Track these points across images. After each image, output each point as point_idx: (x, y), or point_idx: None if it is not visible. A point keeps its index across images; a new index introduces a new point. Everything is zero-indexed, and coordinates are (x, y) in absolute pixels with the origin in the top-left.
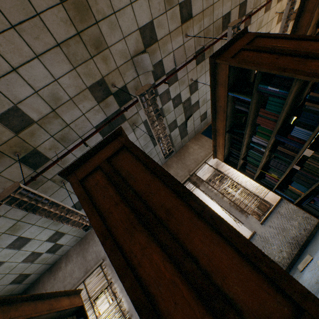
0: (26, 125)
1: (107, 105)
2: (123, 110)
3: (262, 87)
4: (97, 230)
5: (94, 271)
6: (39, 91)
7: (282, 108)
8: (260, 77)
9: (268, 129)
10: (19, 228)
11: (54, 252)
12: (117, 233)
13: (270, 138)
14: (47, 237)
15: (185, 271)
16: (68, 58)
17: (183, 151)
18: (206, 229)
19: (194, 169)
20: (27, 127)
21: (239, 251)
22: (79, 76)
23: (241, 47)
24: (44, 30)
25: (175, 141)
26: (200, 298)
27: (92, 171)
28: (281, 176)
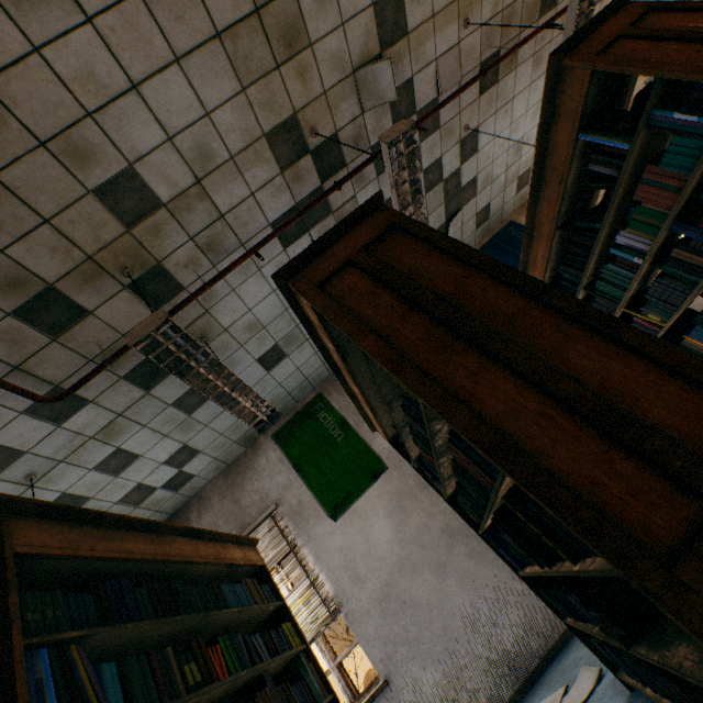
0: (147, 212)
1: (298, 176)
2: (333, 188)
3: (660, 116)
4: (379, 355)
5: (259, 526)
6: (175, 137)
7: (700, 158)
8: (659, 94)
9: (657, 212)
10: (119, 431)
11: (176, 490)
12: (418, 357)
13: (659, 231)
14: (166, 454)
15: (562, 396)
16: (234, 66)
17: None
18: (588, 338)
19: None
20: (148, 216)
21: (655, 364)
22: (252, 107)
23: (618, 32)
24: (193, 1)
25: None
26: (594, 429)
27: (338, 270)
28: (670, 317)
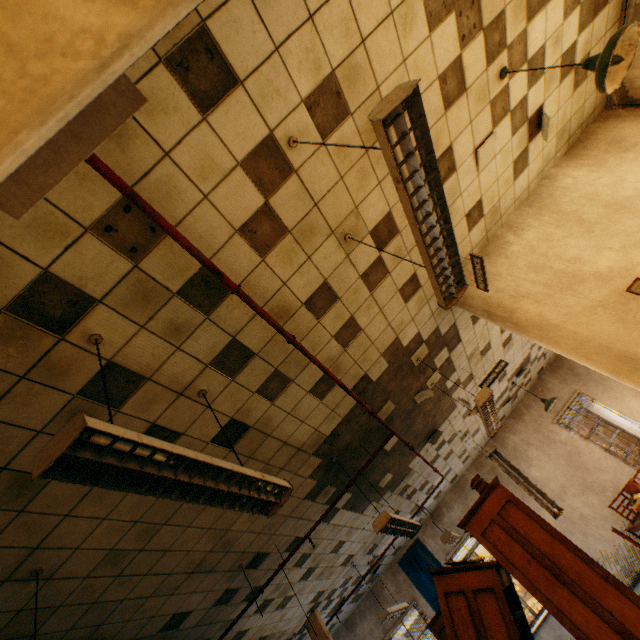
0: None
1: None
2: None
3: None
4: None
5: None
6: None
7: None
8: None
9: None
10: None
11: None
12: None
13: None
14: None
15: None
16: None
17: (377, 590)
18: None
19: (389, 631)
20: None
21: None
22: None
23: None
24: None
25: (364, 589)
26: None
27: None
28: None
